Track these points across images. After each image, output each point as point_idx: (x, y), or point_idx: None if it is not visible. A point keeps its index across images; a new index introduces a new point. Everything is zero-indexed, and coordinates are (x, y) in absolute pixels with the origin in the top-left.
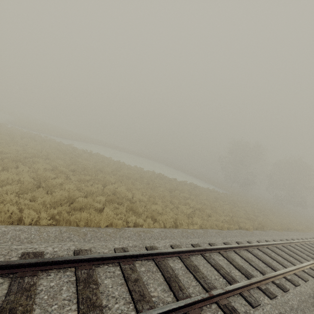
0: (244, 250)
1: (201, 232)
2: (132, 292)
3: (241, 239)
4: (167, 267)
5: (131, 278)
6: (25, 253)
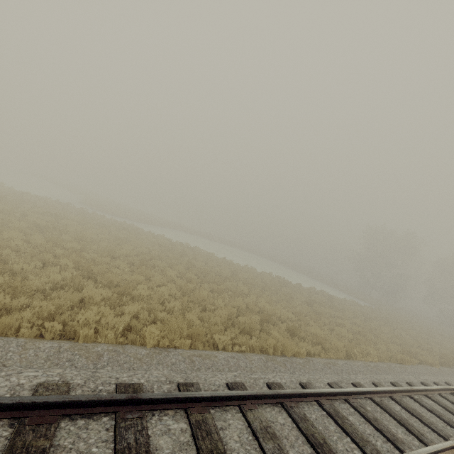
0: (448, 394)
1: (385, 367)
2: (382, 431)
3: (435, 379)
4: (390, 408)
5: (369, 417)
6: (270, 384)
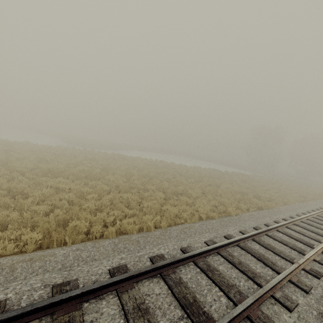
0: None
1: (301, 205)
2: None
3: (322, 205)
4: (321, 218)
5: (319, 222)
6: (283, 219)
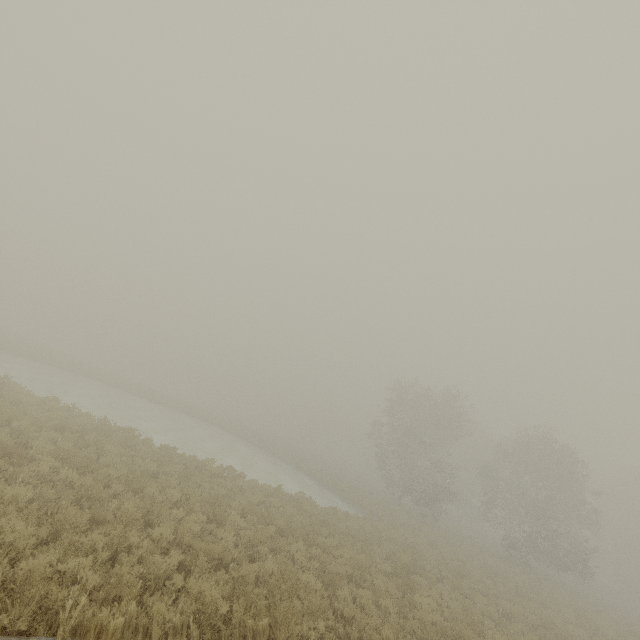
0: None
1: None
2: None
3: None
4: None
5: None
6: None
